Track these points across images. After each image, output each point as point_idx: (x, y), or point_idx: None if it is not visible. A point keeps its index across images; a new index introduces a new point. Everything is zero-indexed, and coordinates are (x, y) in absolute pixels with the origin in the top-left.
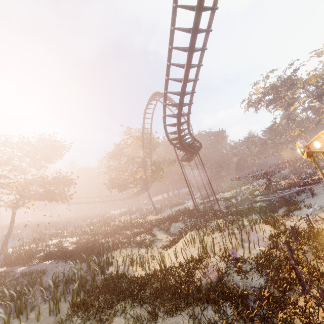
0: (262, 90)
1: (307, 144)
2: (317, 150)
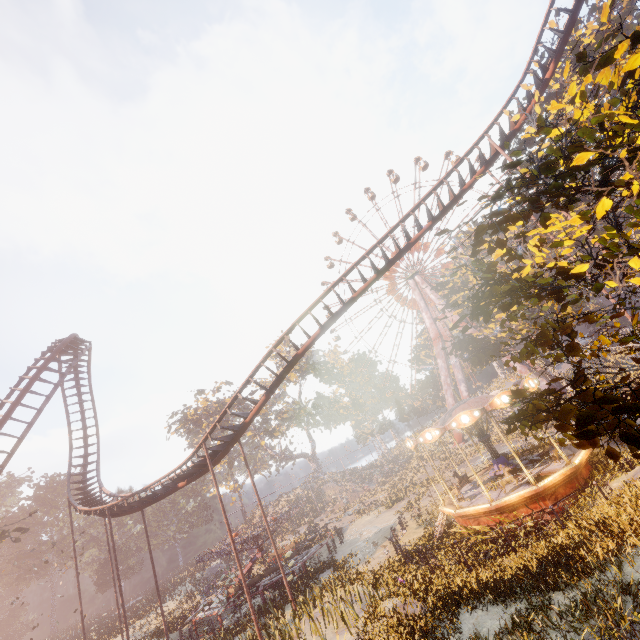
0: (204, 406)
1: (446, 425)
2: (454, 428)
